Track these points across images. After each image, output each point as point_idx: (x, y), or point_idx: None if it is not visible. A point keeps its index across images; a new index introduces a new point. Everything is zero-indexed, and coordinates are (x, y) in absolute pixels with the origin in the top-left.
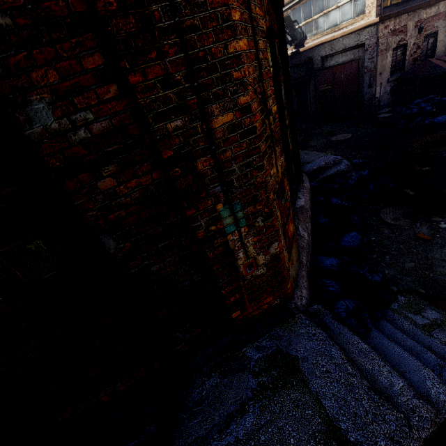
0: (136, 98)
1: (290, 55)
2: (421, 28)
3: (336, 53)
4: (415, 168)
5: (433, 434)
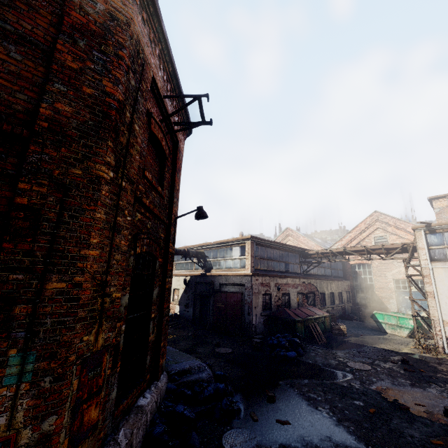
0: None
1: (200, 274)
2: (279, 287)
3: (229, 284)
4: (266, 393)
5: None
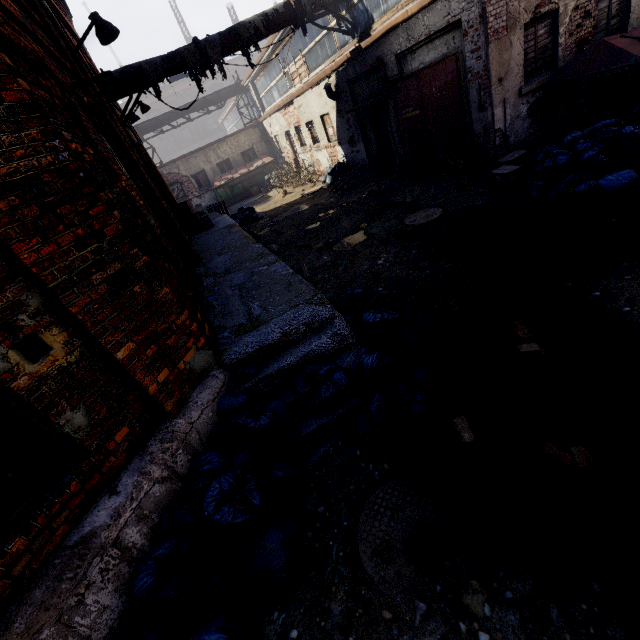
0: None
1: (350, 56)
2: None
3: (417, 45)
4: (516, 332)
5: None
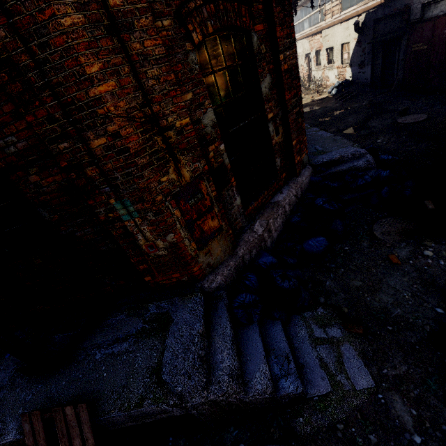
0: (34, 130)
1: (383, 2)
2: None
3: None
4: None
5: (235, 405)
